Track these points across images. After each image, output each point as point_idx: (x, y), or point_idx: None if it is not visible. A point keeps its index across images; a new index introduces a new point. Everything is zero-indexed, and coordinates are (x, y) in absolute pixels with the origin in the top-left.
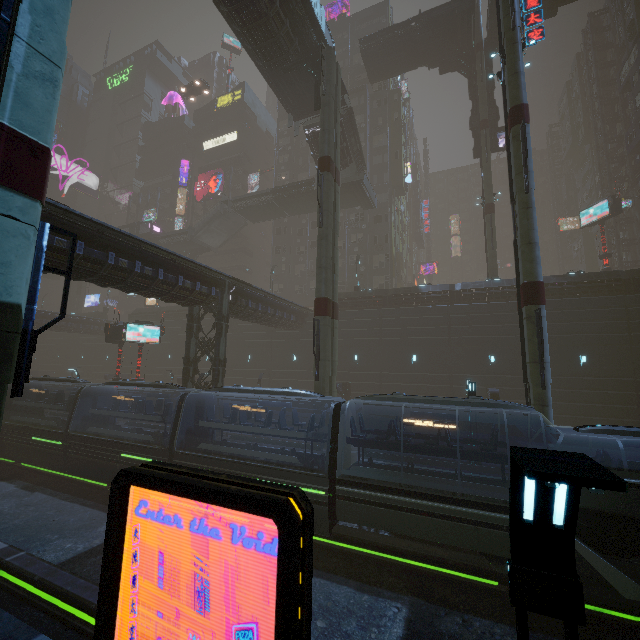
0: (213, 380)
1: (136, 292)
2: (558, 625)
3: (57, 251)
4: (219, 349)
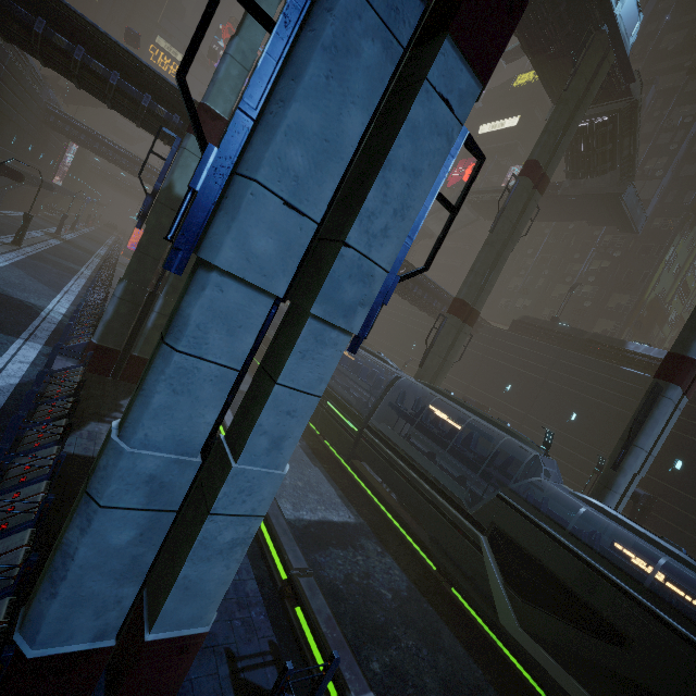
0: None
1: None
2: (447, 612)
3: None
4: None
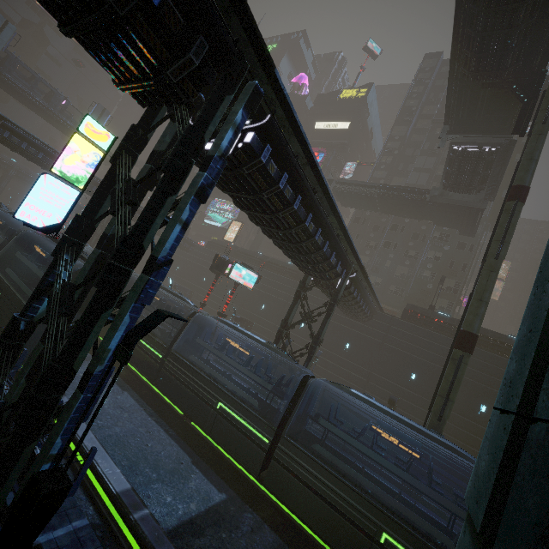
0: (308, 357)
1: (290, 252)
2: None
3: (279, 198)
4: (323, 329)
